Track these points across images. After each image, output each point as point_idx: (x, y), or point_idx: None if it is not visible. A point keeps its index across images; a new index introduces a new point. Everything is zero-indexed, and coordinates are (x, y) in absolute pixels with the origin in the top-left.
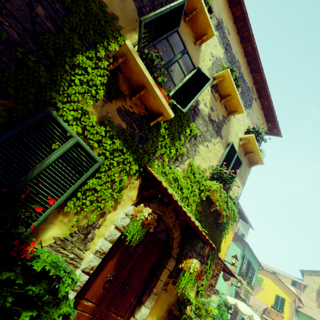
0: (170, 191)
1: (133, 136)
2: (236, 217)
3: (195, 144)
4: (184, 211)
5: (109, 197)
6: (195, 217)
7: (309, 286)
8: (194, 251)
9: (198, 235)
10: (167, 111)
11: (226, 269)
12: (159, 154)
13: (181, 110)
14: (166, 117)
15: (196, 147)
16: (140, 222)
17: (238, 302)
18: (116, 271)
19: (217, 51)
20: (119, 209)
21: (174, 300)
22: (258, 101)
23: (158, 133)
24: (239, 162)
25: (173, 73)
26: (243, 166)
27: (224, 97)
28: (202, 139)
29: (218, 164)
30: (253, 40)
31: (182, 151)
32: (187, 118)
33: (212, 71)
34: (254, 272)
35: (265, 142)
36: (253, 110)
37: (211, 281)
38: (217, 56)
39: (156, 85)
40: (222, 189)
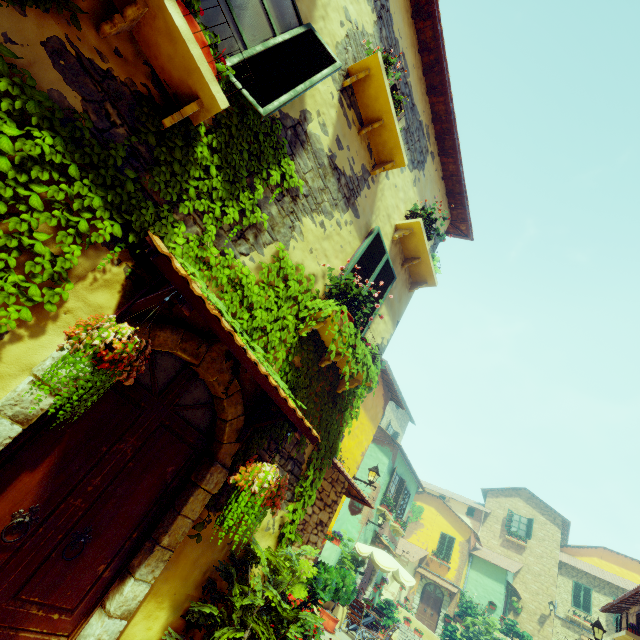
0: (212, 301)
1: (106, 142)
2: (373, 380)
3: (293, 212)
4: (243, 350)
5: (13, 296)
6: (284, 378)
7: (493, 514)
8: (278, 452)
9: (284, 413)
10: (207, 86)
11: (354, 491)
12: (192, 212)
13: (255, 107)
14: (207, 107)
15: (295, 221)
16: (88, 355)
17: (375, 551)
18: (46, 501)
19: (360, 12)
20: (54, 336)
21: (221, 559)
22: (438, 160)
23: (189, 155)
24: (391, 274)
25: (241, 12)
26: (397, 286)
27: (369, 124)
28: (311, 205)
29: (345, 269)
30: (437, 14)
31: (259, 220)
32: (276, 143)
33: (344, 55)
34: (409, 498)
35: (442, 240)
36: (426, 176)
37: (321, 515)
38: (360, 24)
39: (178, 6)
40: (345, 317)
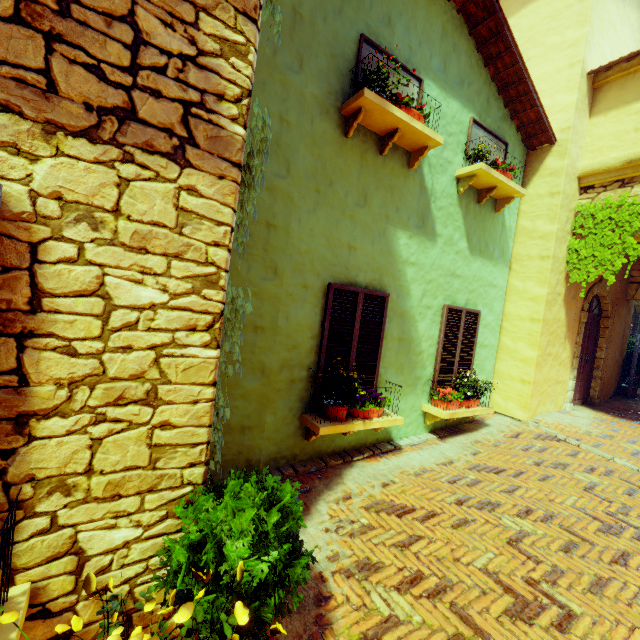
0: None
1: None
2: None
3: None
4: None
5: None
6: None
7: None
8: None
9: None
10: None
11: None
12: None
13: None
14: None
15: None
16: None
17: None
18: None
19: None
20: None
21: None
22: None
23: None
24: None
25: None
26: None
27: None
28: None
29: None
30: None
31: None
32: None
33: None
34: None
35: None
36: None
37: None
38: None
39: None
40: None
